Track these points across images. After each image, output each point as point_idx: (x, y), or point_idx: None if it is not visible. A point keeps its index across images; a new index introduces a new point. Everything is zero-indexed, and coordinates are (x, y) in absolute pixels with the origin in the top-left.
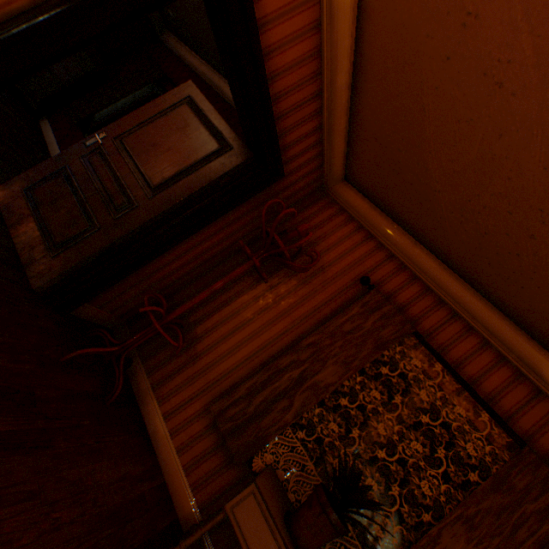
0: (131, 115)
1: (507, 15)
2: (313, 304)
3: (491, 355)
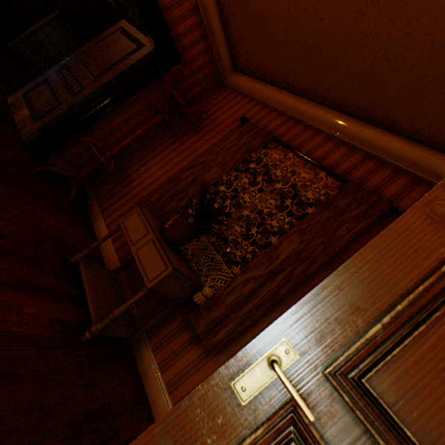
0: (87, 45)
1: None
2: (209, 145)
3: (333, 143)
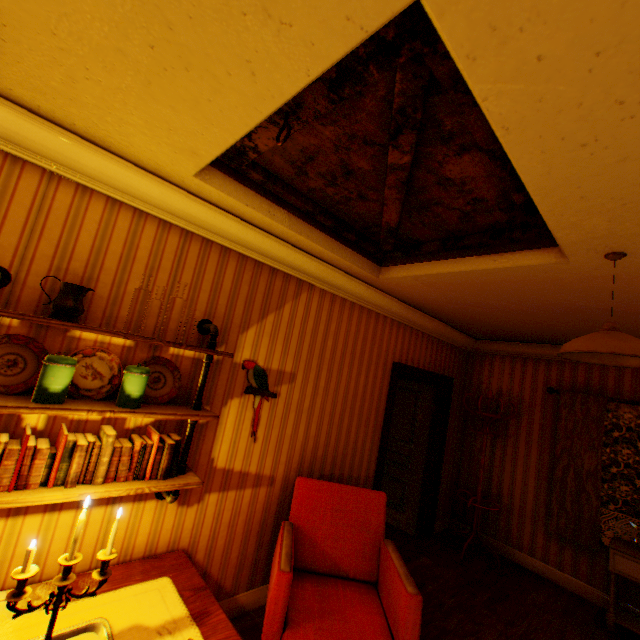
0: None
1: (502, 313)
2: (537, 425)
3: None
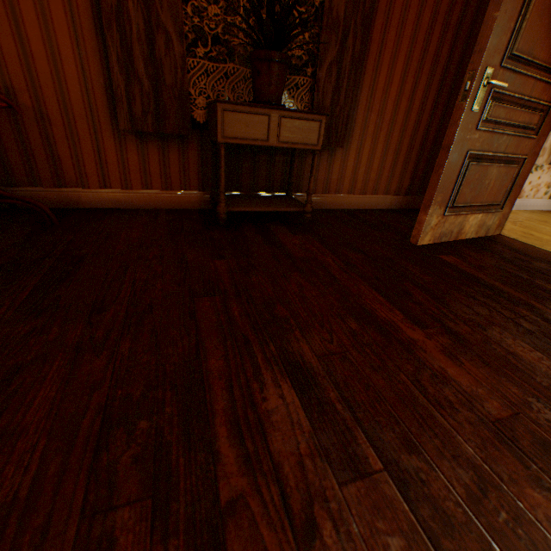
0: None
1: None
2: None
3: None
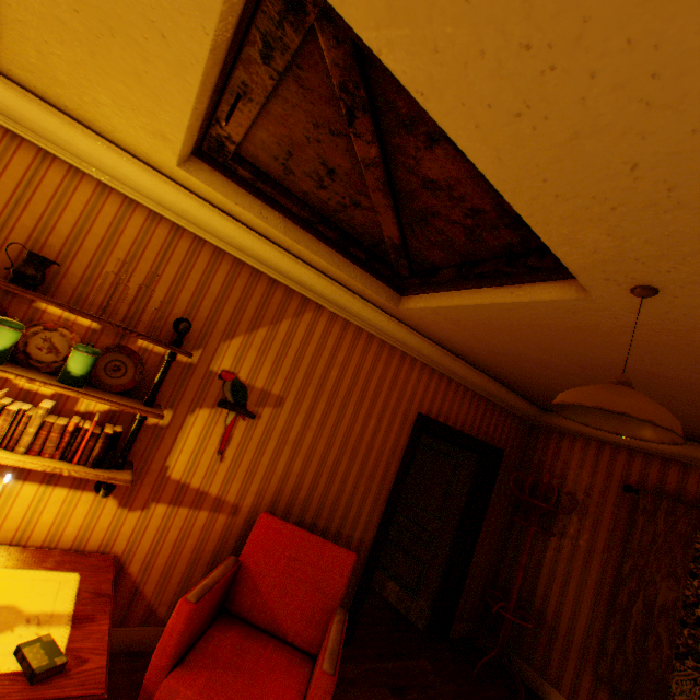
0: None
1: (554, 373)
2: (604, 530)
3: None
